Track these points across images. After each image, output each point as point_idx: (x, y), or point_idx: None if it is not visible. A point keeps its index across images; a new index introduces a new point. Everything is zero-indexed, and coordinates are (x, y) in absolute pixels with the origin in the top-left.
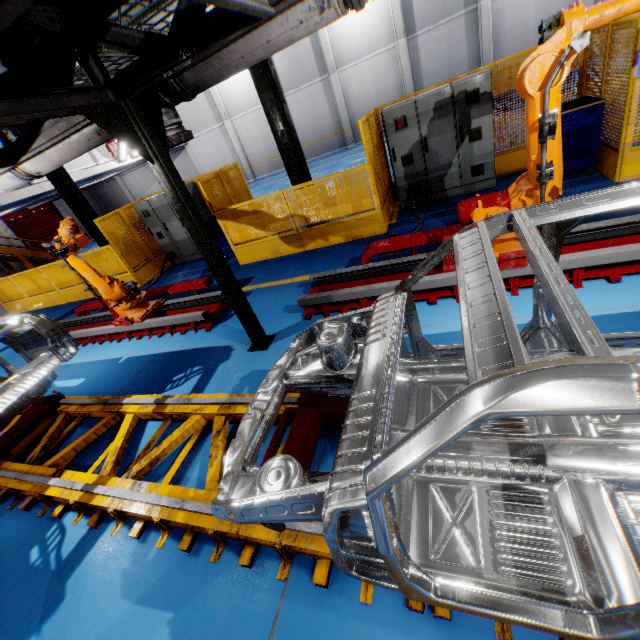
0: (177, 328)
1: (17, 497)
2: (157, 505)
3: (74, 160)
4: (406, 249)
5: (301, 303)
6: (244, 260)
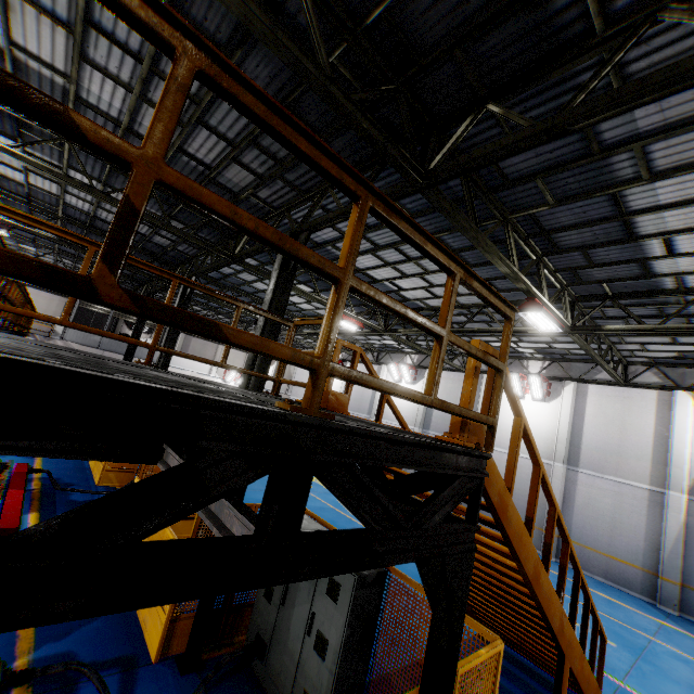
0: None
1: None
2: None
3: (198, 366)
4: (57, 490)
5: None
6: None
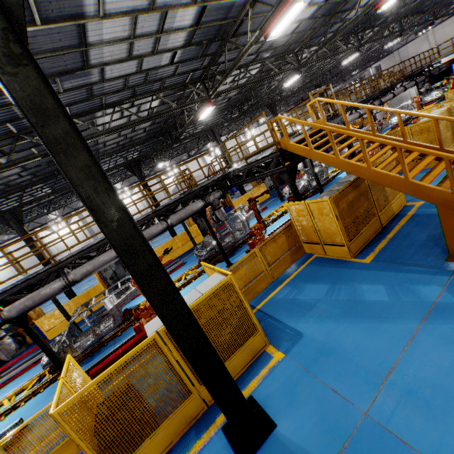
0: (38, 362)
1: (14, 410)
2: (80, 356)
3: None
4: None
5: (94, 321)
6: (52, 337)
